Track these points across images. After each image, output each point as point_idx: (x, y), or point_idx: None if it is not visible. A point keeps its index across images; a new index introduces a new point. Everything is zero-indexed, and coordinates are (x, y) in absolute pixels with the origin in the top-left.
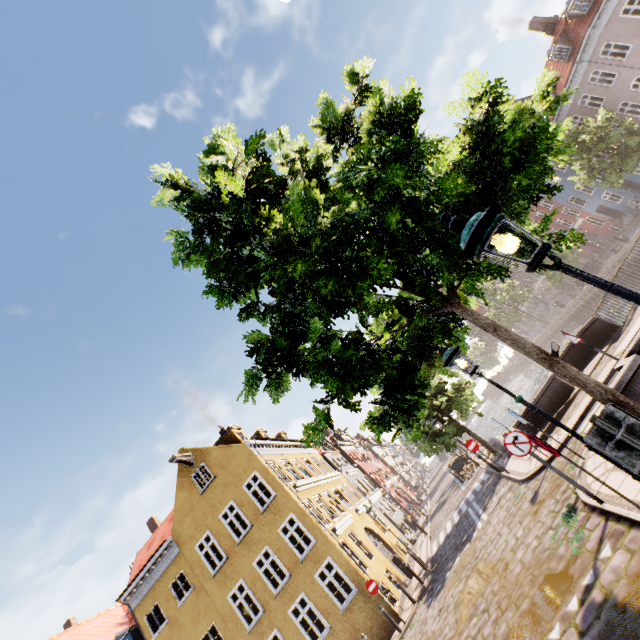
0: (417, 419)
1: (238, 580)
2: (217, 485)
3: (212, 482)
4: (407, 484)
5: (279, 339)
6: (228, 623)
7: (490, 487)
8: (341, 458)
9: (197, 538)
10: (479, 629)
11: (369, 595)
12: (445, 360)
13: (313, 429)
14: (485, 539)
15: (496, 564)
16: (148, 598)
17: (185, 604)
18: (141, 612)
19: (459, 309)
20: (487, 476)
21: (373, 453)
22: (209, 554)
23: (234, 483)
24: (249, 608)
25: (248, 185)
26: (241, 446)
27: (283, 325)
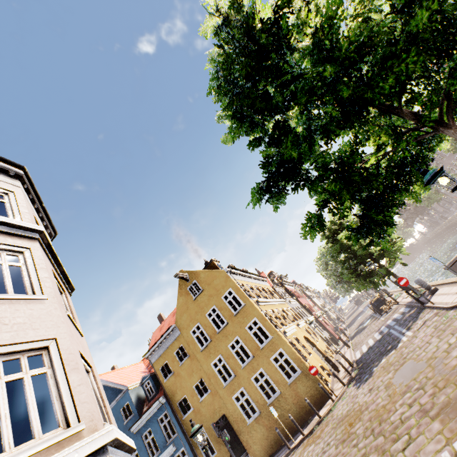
0: (387, 235)
1: (218, 355)
2: (204, 295)
3: (201, 293)
4: (329, 318)
5: (289, 152)
6: (211, 379)
7: (412, 315)
8: (284, 292)
9: (191, 327)
10: (415, 399)
11: (309, 376)
12: (428, 178)
13: (309, 227)
14: (412, 346)
15: (427, 361)
16: (161, 358)
17: (184, 365)
18: (157, 365)
19: (452, 129)
20: (408, 309)
21: (305, 294)
22: (199, 337)
23: (216, 295)
24: (225, 373)
25: (276, 11)
26: (221, 271)
27: (306, 125)
